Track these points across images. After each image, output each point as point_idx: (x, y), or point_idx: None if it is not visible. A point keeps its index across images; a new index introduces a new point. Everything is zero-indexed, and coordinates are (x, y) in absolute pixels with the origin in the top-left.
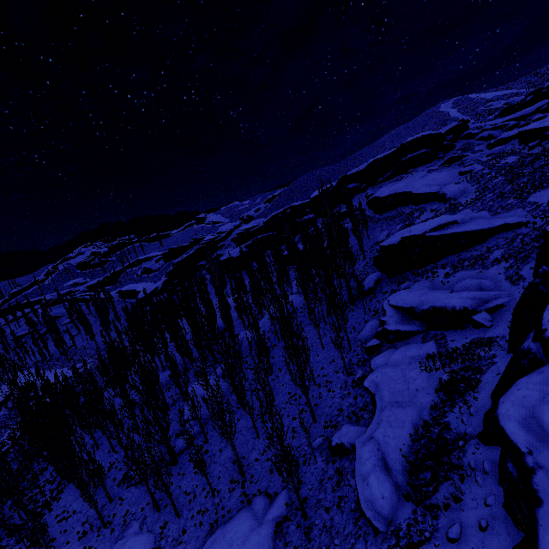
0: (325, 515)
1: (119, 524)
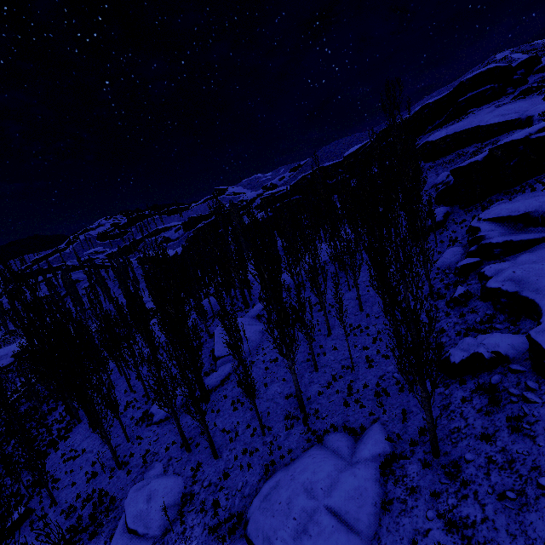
0: (484, 447)
1: (137, 465)
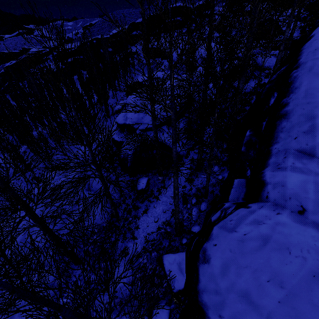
0: None
1: None
